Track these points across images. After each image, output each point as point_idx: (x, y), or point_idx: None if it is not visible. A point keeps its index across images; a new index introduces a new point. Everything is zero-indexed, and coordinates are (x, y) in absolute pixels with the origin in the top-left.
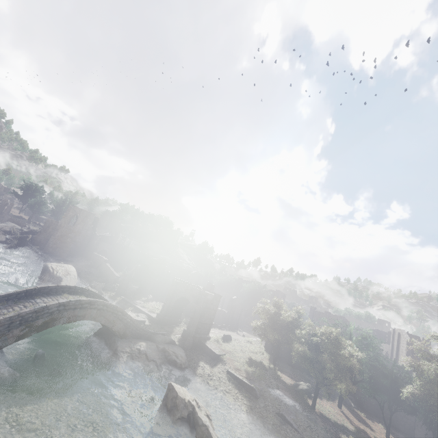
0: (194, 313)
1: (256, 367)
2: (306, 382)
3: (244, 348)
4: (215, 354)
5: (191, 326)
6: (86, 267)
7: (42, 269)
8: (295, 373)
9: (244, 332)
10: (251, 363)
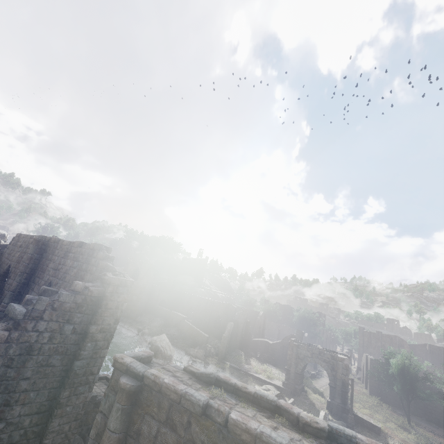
0: (334, 381)
1: (405, 429)
2: (440, 432)
3: (367, 402)
4: (379, 428)
5: (337, 397)
6: (163, 327)
7: (153, 350)
8: (422, 422)
9: (323, 370)
10: (398, 426)
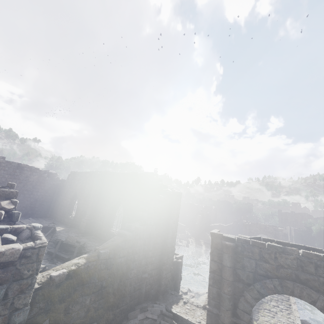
0: None
1: None
2: None
3: None
4: None
5: None
6: None
7: None
8: None
9: None
10: None
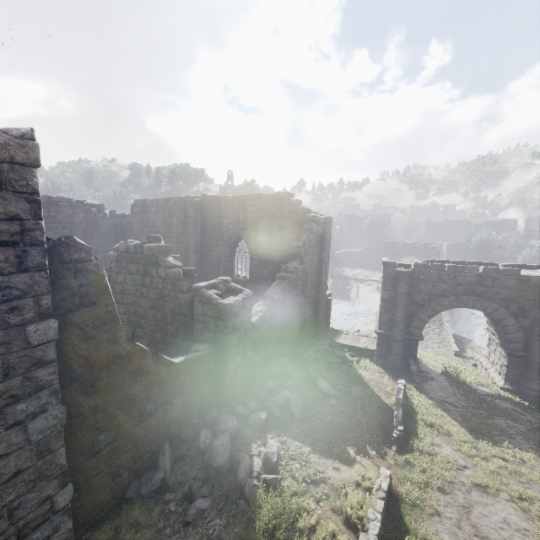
0: None
1: None
2: None
3: None
4: None
5: None
6: None
7: None
8: None
9: None
10: None
